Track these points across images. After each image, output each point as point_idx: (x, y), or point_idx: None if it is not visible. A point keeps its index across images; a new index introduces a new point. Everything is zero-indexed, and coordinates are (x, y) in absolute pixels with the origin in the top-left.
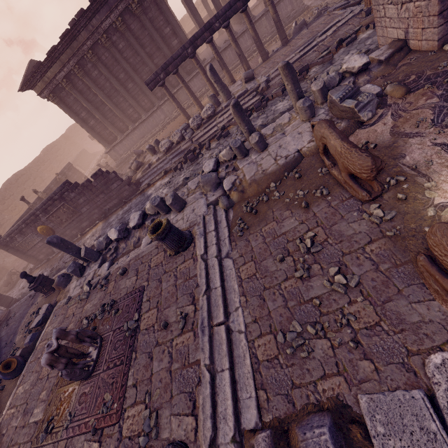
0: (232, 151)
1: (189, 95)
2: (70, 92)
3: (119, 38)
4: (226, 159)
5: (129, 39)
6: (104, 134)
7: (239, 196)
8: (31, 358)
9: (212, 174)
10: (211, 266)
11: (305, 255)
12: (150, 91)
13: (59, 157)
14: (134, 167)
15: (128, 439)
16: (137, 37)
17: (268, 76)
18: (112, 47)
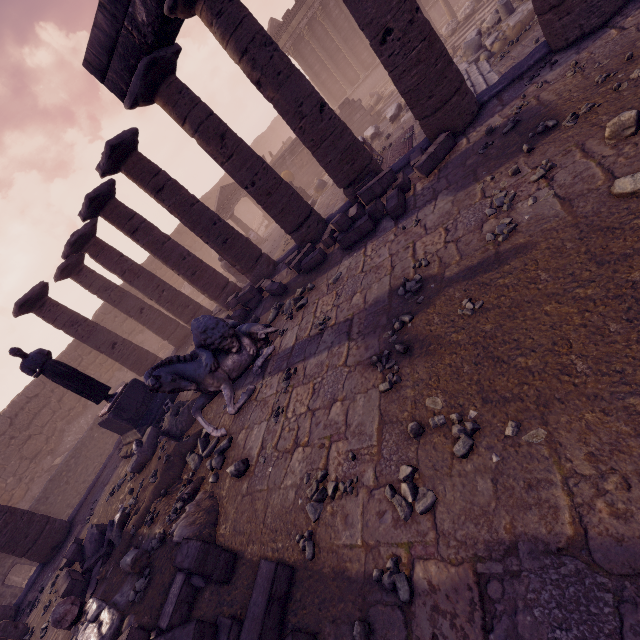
0: (497, 15)
1: (442, 5)
2: (308, 42)
3: None
4: (489, 26)
5: None
6: (333, 90)
7: (501, 44)
8: None
9: (475, 37)
10: (474, 80)
11: None
12: None
13: (267, 150)
14: (374, 102)
15: None
16: None
17: None
18: None
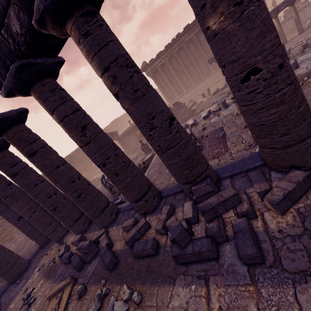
0: None
1: None
2: (160, 73)
3: (192, 45)
4: None
5: (197, 45)
6: (169, 95)
7: None
8: (151, 165)
9: None
10: None
11: None
12: (200, 71)
13: None
14: (191, 104)
15: (237, 152)
16: (201, 43)
17: (289, 48)
18: (187, 49)
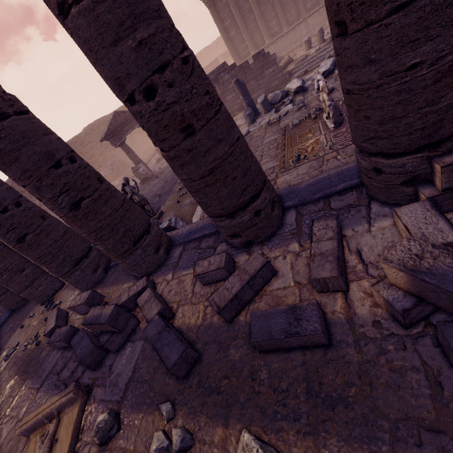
0: None
1: None
2: None
3: None
4: None
5: None
6: (239, 48)
7: None
8: None
9: None
10: None
11: None
12: None
13: None
14: (284, 62)
15: None
16: None
17: None
18: None
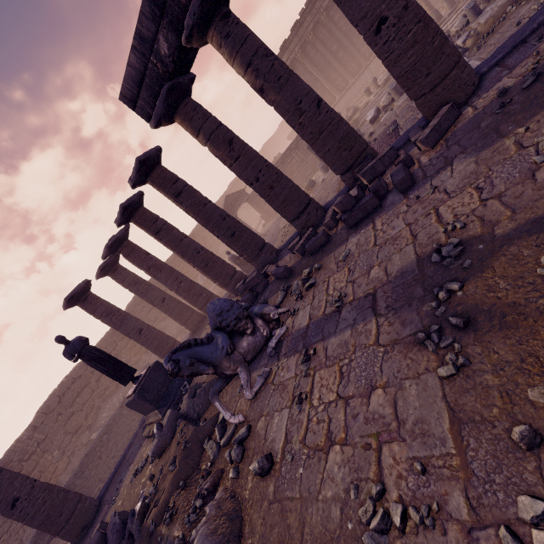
0: (465, 18)
1: None
2: None
3: (335, 11)
4: (458, 29)
5: None
6: None
7: (474, 39)
8: None
9: None
10: None
11: (539, 8)
12: (358, 53)
13: None
14: (351, 113)
15: None
16: None
17: None
18: (329, 22)
